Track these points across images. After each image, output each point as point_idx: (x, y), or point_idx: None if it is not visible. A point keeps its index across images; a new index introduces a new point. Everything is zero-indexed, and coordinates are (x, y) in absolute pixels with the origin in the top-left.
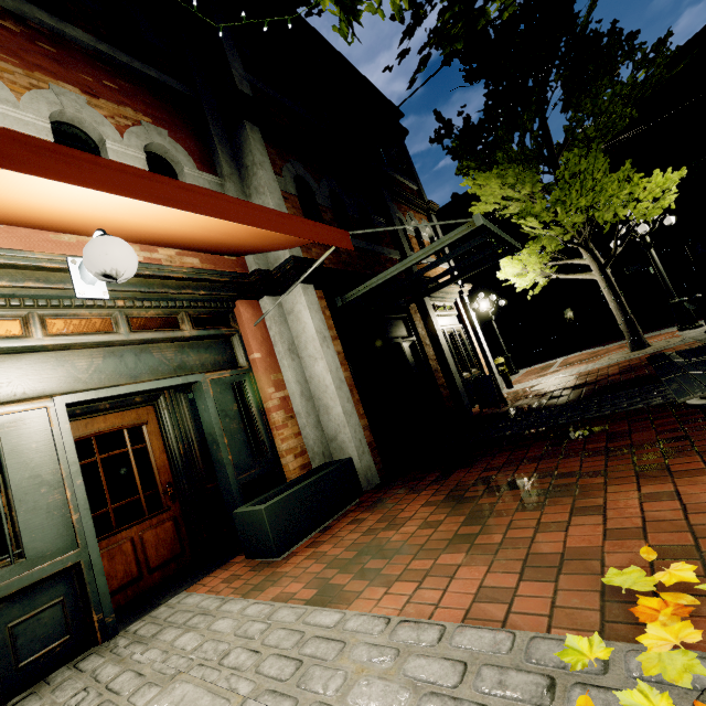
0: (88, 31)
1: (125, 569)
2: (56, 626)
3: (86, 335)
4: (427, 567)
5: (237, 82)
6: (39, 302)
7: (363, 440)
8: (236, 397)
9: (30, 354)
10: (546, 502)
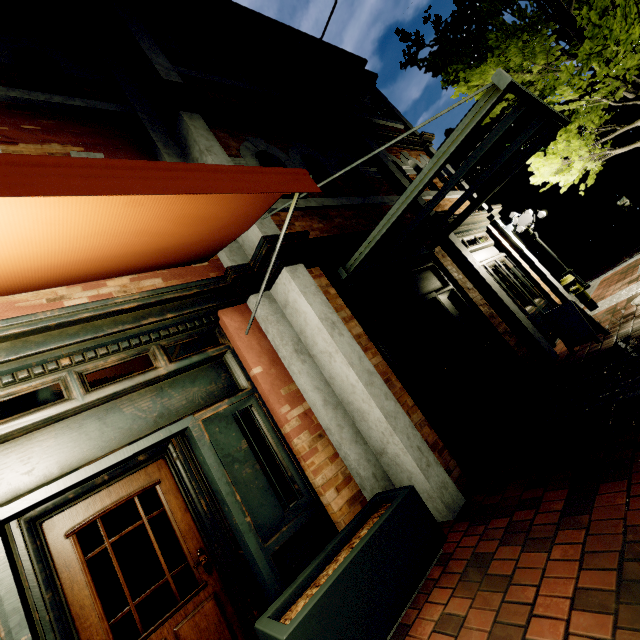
0: (1, 85)
1: None
2: None
3: (25, 417)
4: None
5: (163, 75)
6: None
7: (423, 446)
8: (245, 429)
9: None
10: None
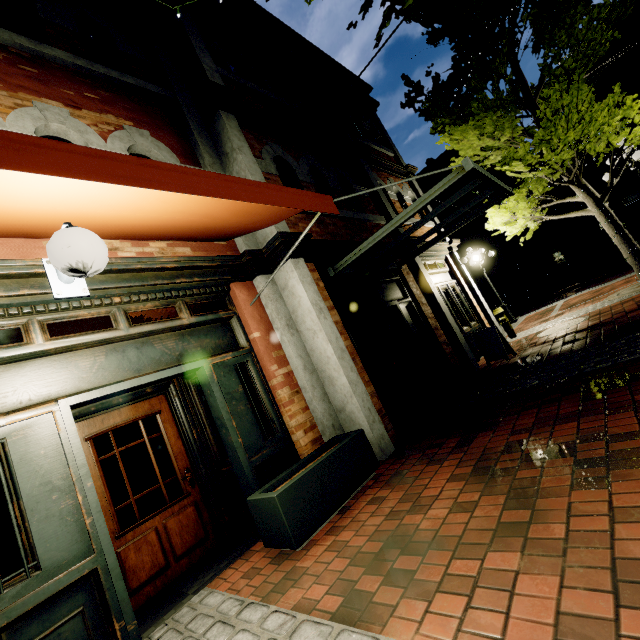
0: (67, 50)
1: (152, 560)
2: (78, 639)
3: (86, 335)
4: (472, 571)
5: (209, 75)
6: (36, 308)
7: (372, 408)
8: (241, 378)
9: (33, 360)
10: (608, 475)
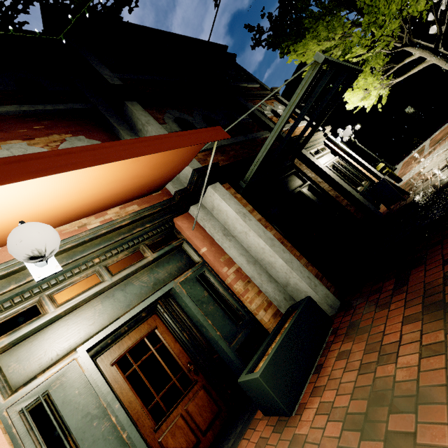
0: (14, 104)
1: (185, 440)
2: None
3: (83, 294)
4: None
5: (110, 81)
6: (42, 287)
7: (310, 276)
8: (204, 285)
9: (52, 325)
10: None
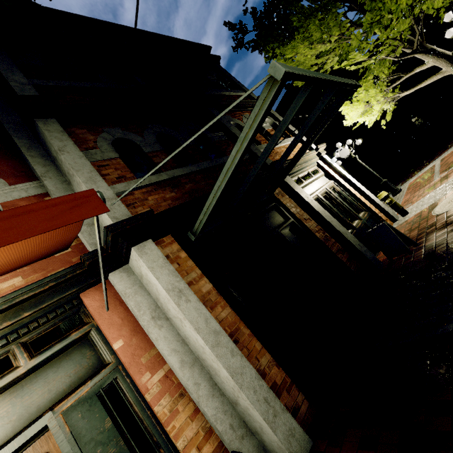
0: None
1: None
2: None
3: None
4: None
5: (17, 90)
6: None
7: (269, 396)
8: (112, 402)
9: None
10: None
